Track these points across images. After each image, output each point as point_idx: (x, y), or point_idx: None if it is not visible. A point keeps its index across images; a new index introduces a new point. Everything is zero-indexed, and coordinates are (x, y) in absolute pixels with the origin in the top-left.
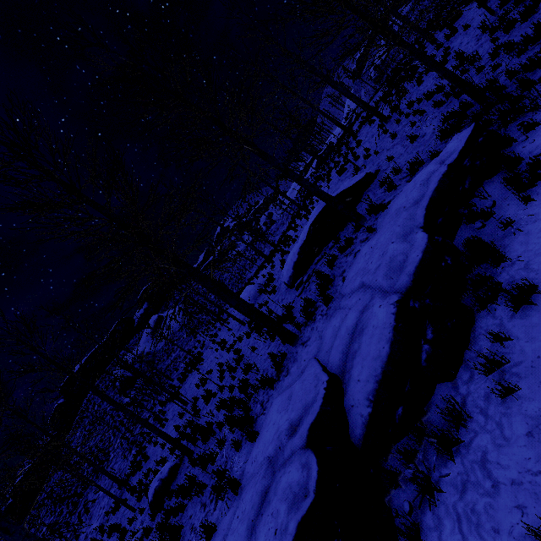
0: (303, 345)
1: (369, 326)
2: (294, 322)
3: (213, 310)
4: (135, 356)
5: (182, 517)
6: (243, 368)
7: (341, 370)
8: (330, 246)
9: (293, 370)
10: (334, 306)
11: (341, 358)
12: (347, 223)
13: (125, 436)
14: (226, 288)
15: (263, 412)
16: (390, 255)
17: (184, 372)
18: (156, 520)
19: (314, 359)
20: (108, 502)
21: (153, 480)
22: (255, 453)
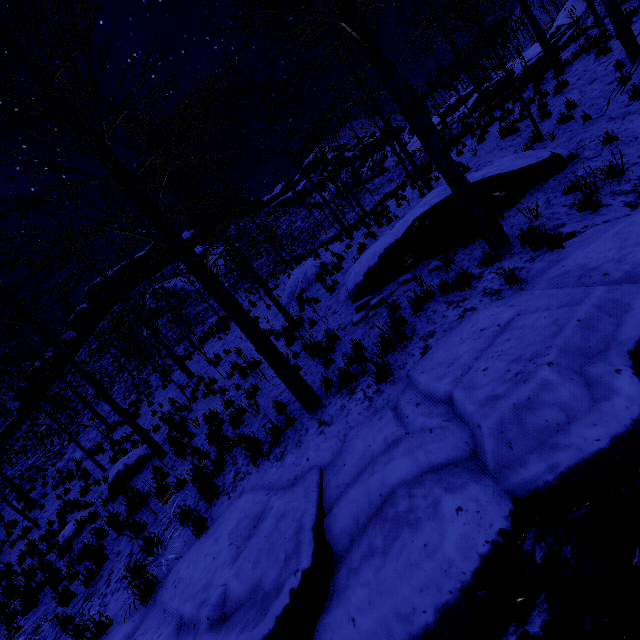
0: (320, 427)
1: (419, 536)
2: (324, 377)
3: (267, 266)
4: (158, 293)
5: (116, 540)
6: (252, 381)
7: (342, 549)
8: (431, 266)
9: (289, 461)
10: (388, 394)
11: (350, 529)
12: (476, 238)
13: (133, 373)
14: (230, 295)
15: (229, 493)
16: (531, 393)
17: (208, 332)
18: (107, 508)
19: (316, 478)
20: (95, 438)
21: (118, 462)
22: (182, 573)
